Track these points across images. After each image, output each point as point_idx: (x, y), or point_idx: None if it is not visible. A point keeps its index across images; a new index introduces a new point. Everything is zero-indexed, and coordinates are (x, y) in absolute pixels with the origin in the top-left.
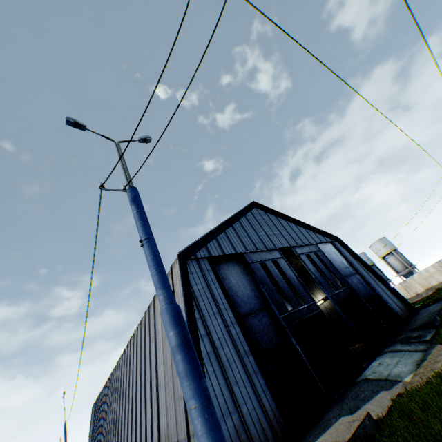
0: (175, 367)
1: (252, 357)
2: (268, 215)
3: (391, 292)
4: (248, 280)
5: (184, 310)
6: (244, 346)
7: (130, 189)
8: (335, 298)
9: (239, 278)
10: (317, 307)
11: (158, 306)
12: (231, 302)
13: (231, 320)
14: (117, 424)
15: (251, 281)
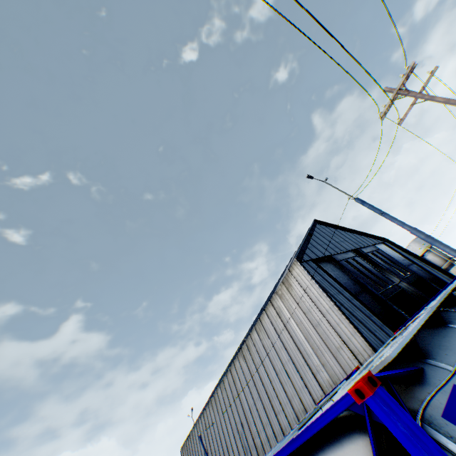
0: (428, 241)
1: (375, 317)
2: (329, 228)
3: (445, 275)
4: (341, 273)
5: (322, 290)
6: (366, 311)
7: (357, 198)
8: (407, 281)
9: (336, 273)
10: (398, 287)
11: (280, 304)
12: (343, 285)
13: (349, 297)
14: (246, 428)
15: (344, 274)
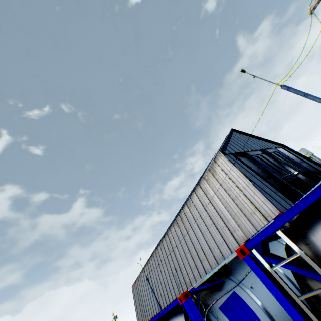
0: None
1: (279, 193)
2: (242, 135)
3: None
4: (252, 165)
5: (240, 172)
6: (272, 189)
7: (283, 85)
8: (300, 172)
9: (248, 164)
10: (294, 175)
11: (206, 186)
12: (255, 171)
13: (260, 179)
14: (178, 271)
15: (254, 165)
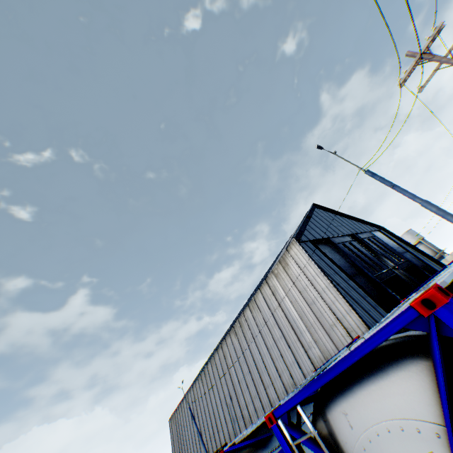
0: (439, 214)
1: (369, 298)
2: (327, 213)
3: (437, 264)
4: (338, 256)
5: (319, 269)
6: (361, 292)
7: (368, 170)
8: (401, 267)
9: (332, 255)
10: (392, 272)
11: (275, 283)
12: (340, 267)
13: (345, 278)
14: (234, 400)
15: (340, 257)
